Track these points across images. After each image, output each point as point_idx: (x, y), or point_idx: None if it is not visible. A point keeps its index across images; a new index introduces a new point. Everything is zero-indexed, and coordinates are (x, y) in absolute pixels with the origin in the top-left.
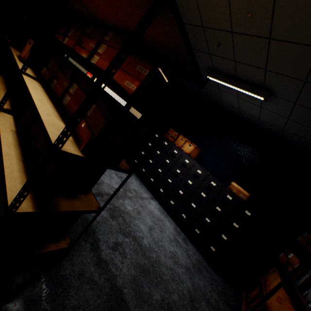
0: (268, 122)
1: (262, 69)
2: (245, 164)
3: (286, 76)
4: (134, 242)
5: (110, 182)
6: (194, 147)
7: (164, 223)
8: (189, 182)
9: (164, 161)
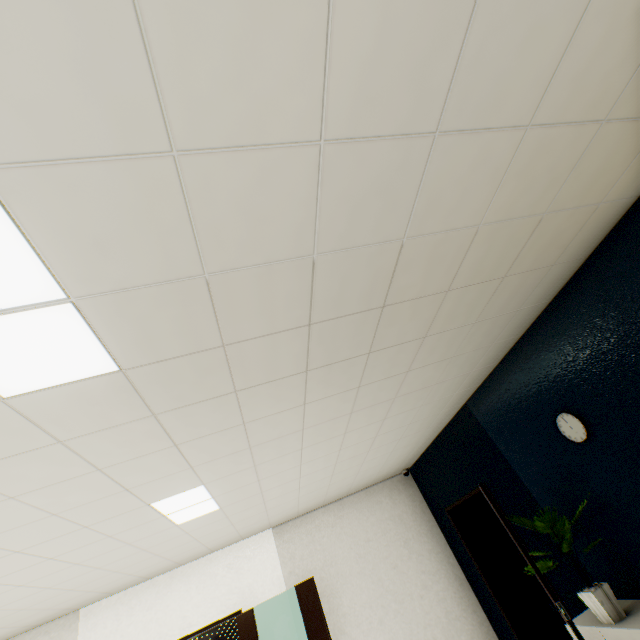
0: None
1: None
2: None
3: None
4: None
5: None
6: None
7: None
8: None
9: None
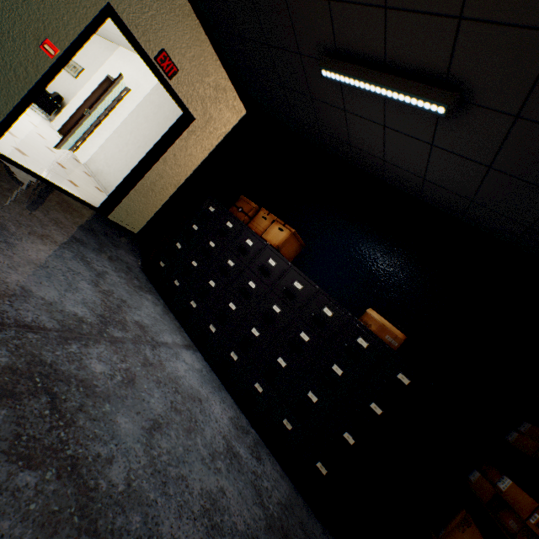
0: (442, 185)
1: (451, 19)
2: (394, 275)
3: (512, 25)
4: (60, 484)
5: (59, 299)
6: (289, 233)
7: (207, 407)
8: (274, 310)
9: (223, 262)
